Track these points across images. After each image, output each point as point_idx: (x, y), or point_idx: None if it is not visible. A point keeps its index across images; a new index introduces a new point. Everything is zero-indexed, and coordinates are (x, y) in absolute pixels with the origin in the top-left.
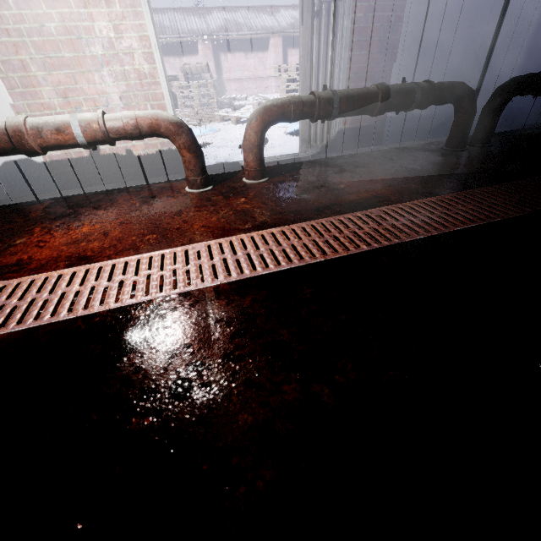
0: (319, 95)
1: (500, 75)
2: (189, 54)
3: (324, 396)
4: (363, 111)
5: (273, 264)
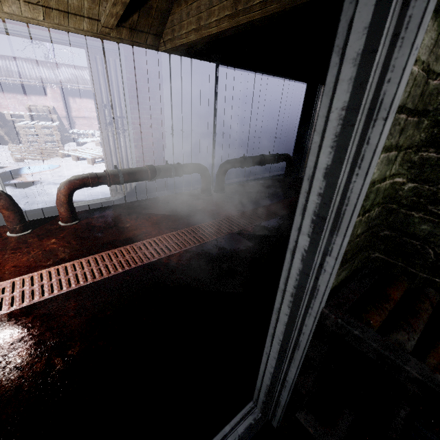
0: (108, 173)
1: (228, 154)
2: (38, 94)
3: (57, 364)
4: (141, 180)
5: (58, 289)
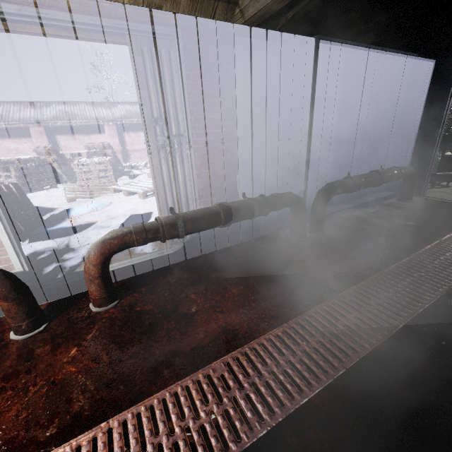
0: (162, 222)
1: (319, 174)
2: (97, 133)
3: None
4: (210, 227)
5: None
